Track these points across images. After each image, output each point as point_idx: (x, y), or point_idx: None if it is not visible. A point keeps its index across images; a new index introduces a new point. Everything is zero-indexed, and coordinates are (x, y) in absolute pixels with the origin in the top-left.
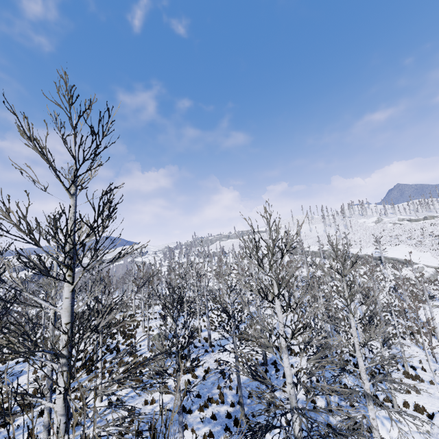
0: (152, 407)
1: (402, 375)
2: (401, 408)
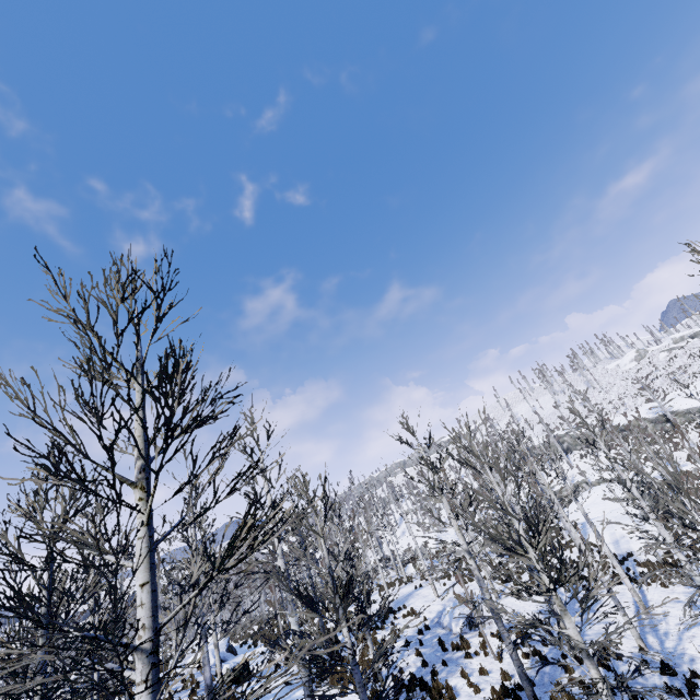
0: None
1: None
2: None
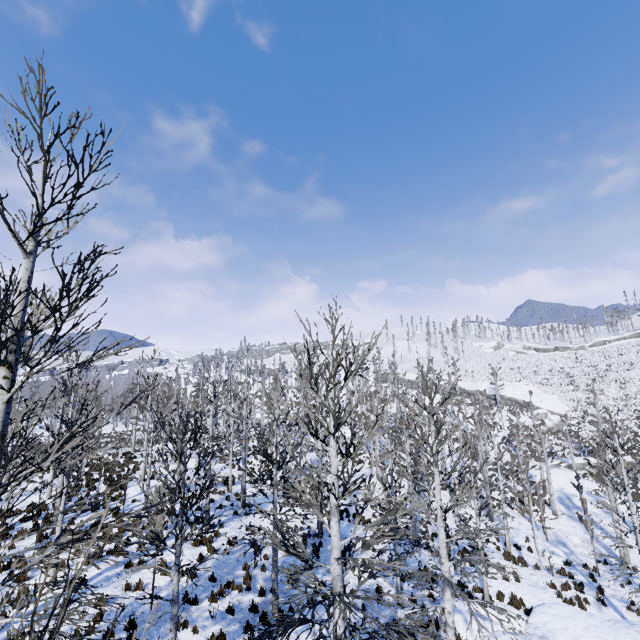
0: (137, 594)
1: (502, 556)
2: (493, 600)
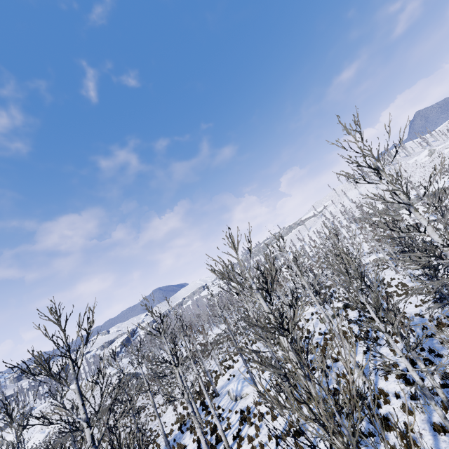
0: (400, 344)
1: None
2: None
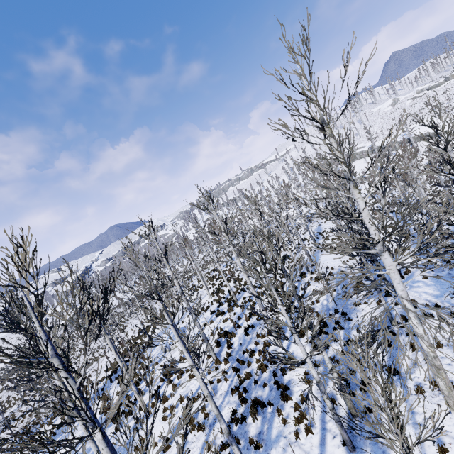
0: (319, 304)
1: None
2: None
